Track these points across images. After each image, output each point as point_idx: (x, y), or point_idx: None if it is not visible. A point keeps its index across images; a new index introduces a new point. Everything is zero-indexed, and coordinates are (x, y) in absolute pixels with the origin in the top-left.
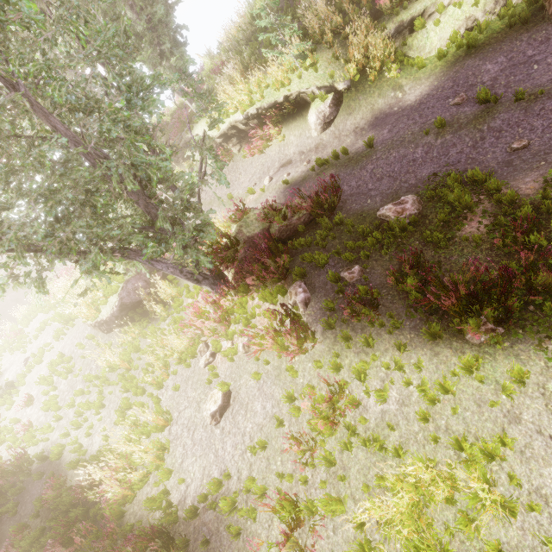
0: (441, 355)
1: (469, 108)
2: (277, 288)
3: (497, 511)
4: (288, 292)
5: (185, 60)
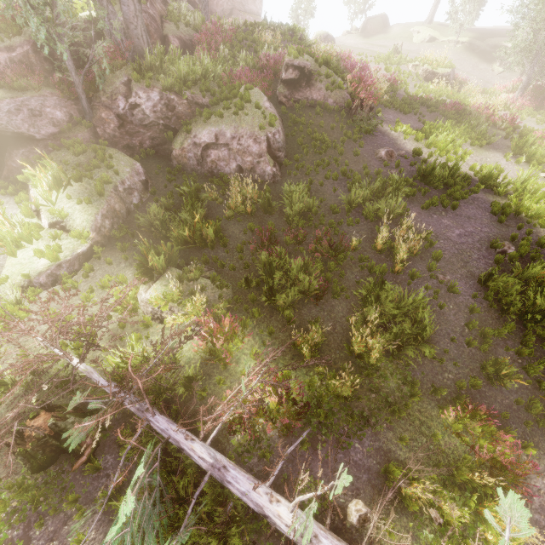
0: None
1: None
2: None
3: None
4: None
5: None
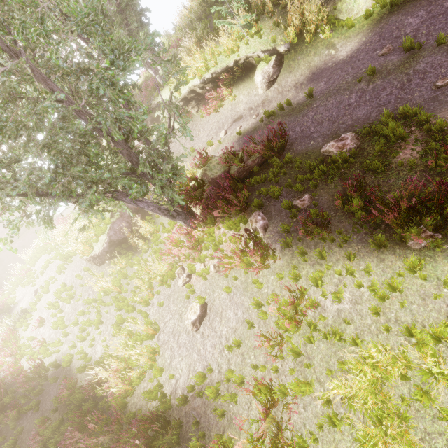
0: (386, 261)
1: (395, 56)
2: (239, 218)
3: (447, 383)
4: (249, 221)
5: (152, 33)
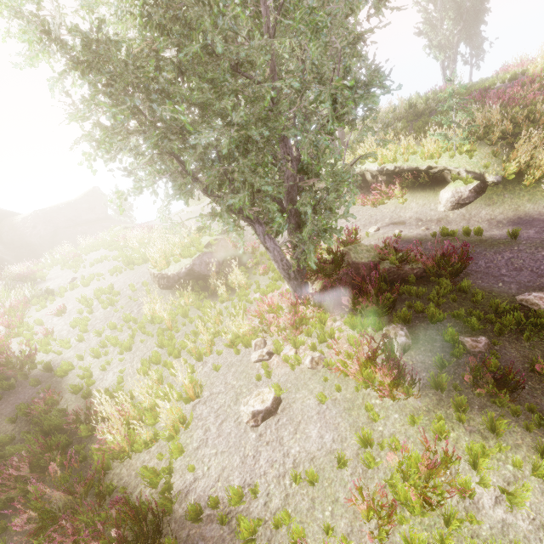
0: None
1: None
2: (371, 320)
3: None
4: (384, 330)
5: None
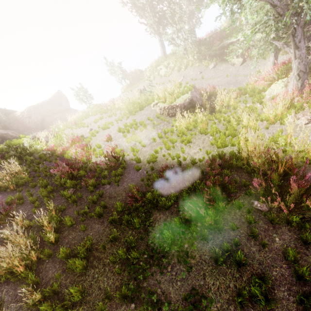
0: None
1: None
2: None
3: None
4: None
5: None
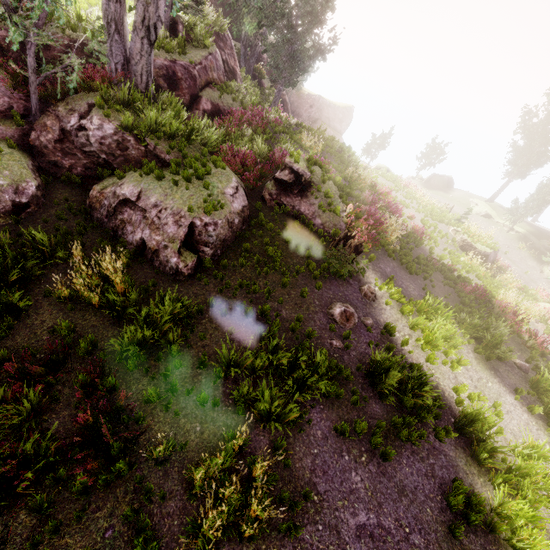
0: None
1: None
2: None
3: None
4: None
5: None
